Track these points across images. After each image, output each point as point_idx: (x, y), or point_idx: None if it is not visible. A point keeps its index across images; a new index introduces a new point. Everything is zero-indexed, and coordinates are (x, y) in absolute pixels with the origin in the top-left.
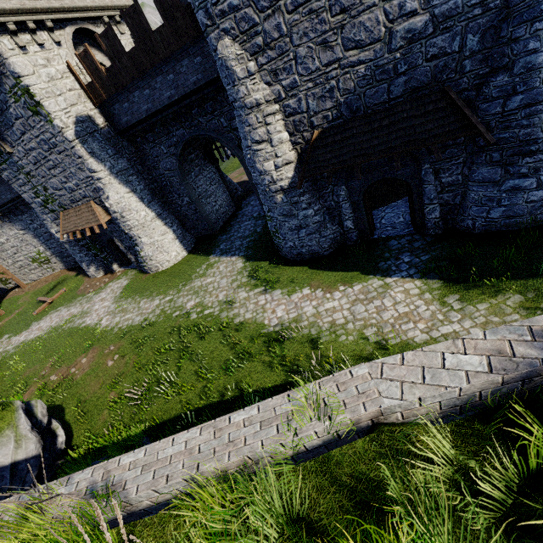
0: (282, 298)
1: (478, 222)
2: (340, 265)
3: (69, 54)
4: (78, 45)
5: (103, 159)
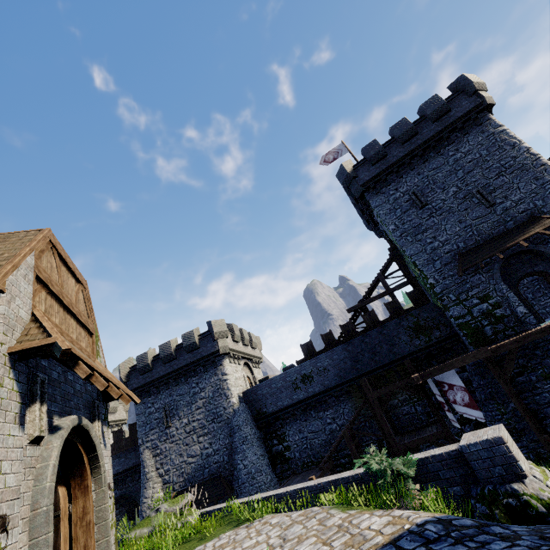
0: None
1: None
2: None
3: None
4: None
5: None
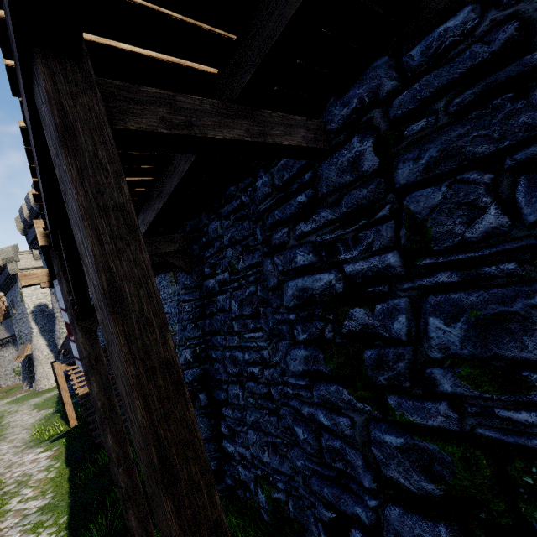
0: (27, 412)
1: None
2: None
3: None
4: None
5: (39, 323)
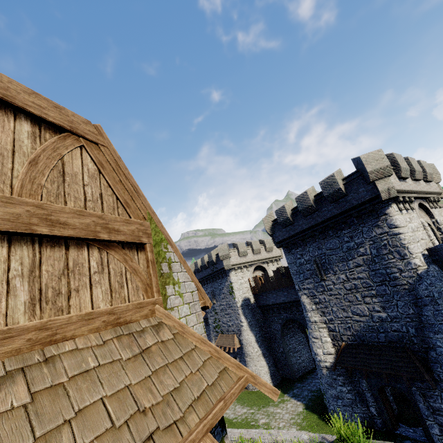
0: None
1: None
2: None
3: (250, 274)
4: (255, 270)
5: (247, 317)
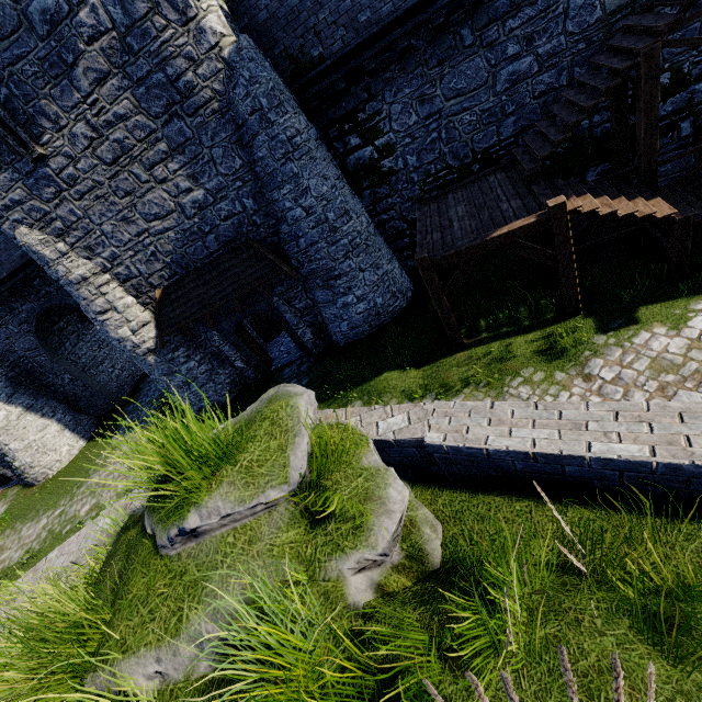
0: None
1: (338, 337)
2: (240, 409)
3: None
4: None
5: None
